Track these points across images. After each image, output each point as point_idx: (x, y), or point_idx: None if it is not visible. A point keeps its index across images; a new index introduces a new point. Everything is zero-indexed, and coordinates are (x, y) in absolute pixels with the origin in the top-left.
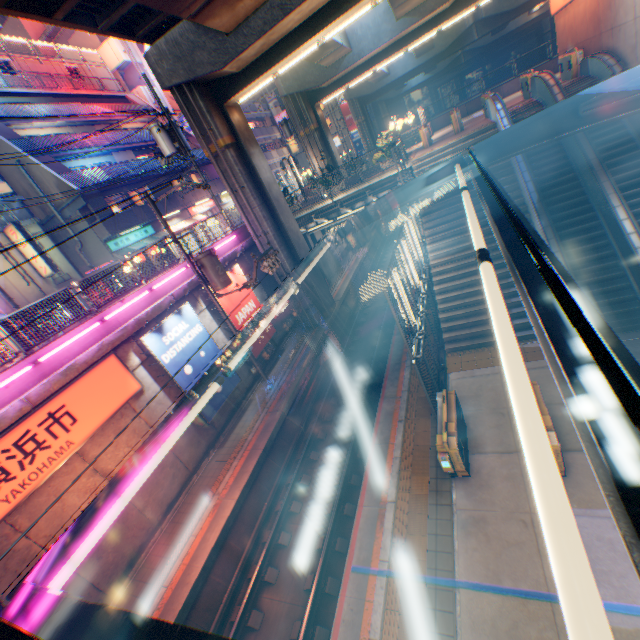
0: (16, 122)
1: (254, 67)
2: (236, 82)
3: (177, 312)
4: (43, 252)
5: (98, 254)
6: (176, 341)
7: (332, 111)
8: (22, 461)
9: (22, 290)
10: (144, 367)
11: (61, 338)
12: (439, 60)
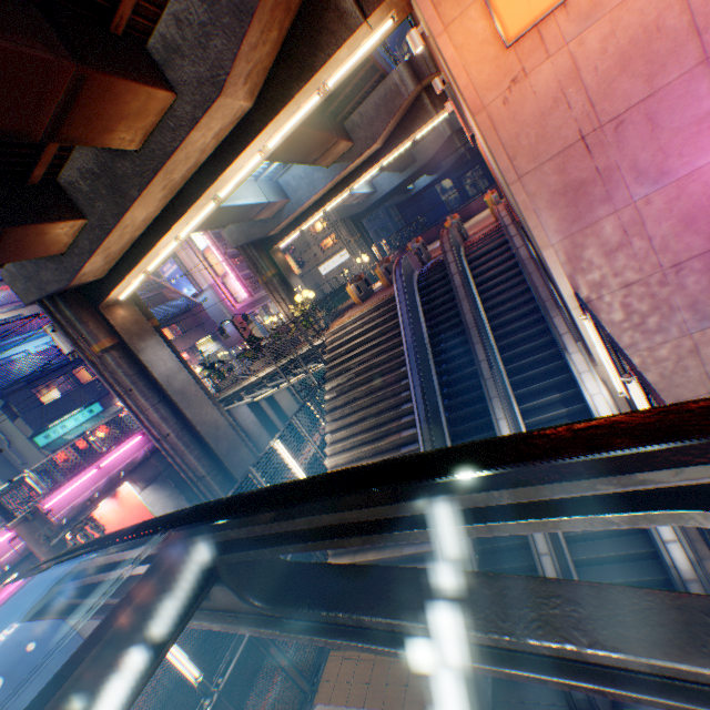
0: None
1: (116, 271)
2: (104, 285)
3: None
4: None
5: (28, 449)
6: None
7: (335, 226)
8: None
9: None
10: None
11: None
12: (426, 170)
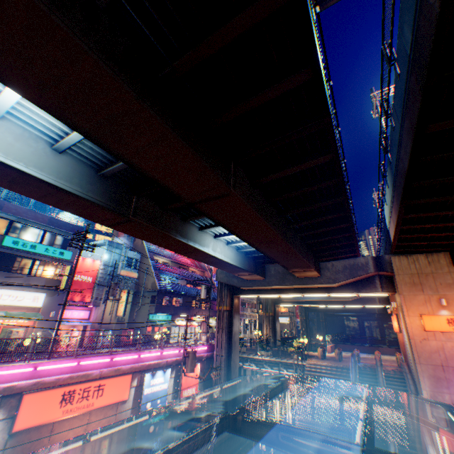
0: (157, 254)
1: (251, 290)
2: (242, 290)
3: (164, 370)
4: (153, 324)
5: (142, 316)
6: (155, 384)
7: None
8: (80, 397)
9: (105, 315)
10: (135, 388)
11: (124, 353)
12: (354, 311)
